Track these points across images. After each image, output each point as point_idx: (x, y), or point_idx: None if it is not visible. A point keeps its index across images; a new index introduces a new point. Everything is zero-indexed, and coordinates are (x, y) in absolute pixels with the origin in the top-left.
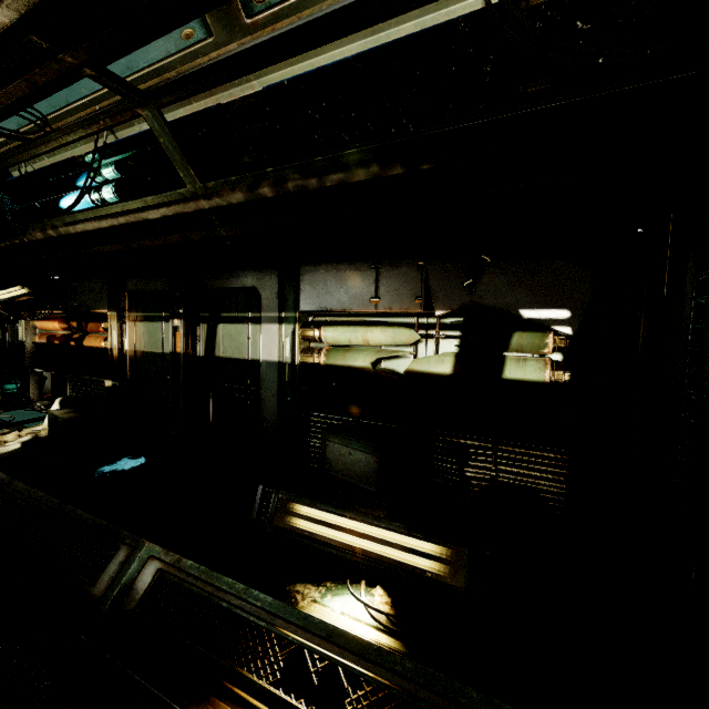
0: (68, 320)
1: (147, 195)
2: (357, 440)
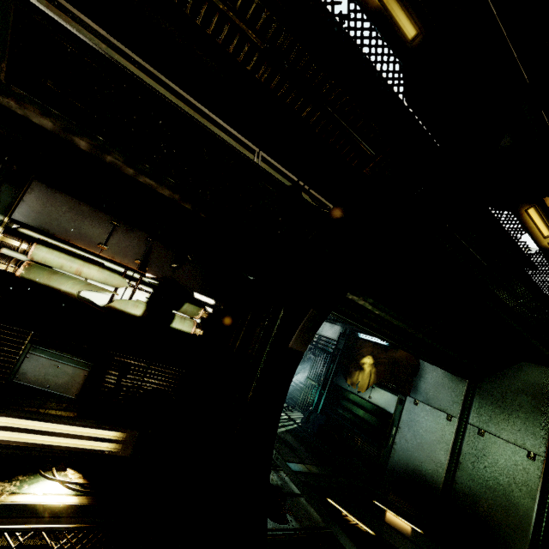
0: None
1: None
2: (71, 357)
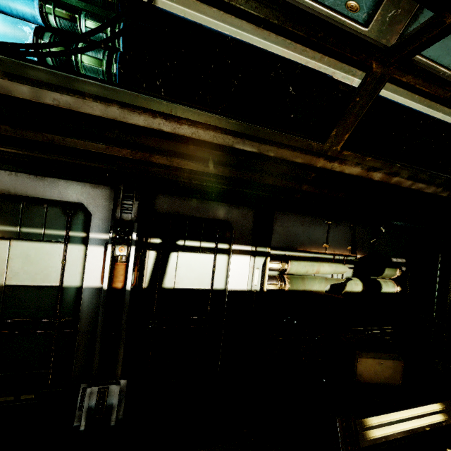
0: None
1: (268, 127)
2: (387, 353)
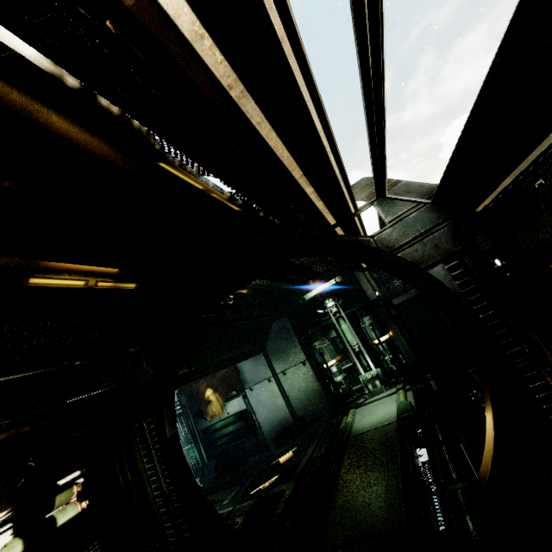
0: None
1: None
2: None
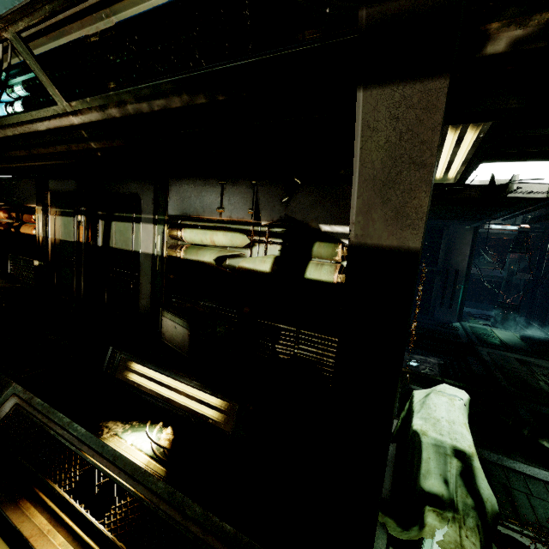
0: (9, 211)
1: (32, 109)
2: (179, 317)
